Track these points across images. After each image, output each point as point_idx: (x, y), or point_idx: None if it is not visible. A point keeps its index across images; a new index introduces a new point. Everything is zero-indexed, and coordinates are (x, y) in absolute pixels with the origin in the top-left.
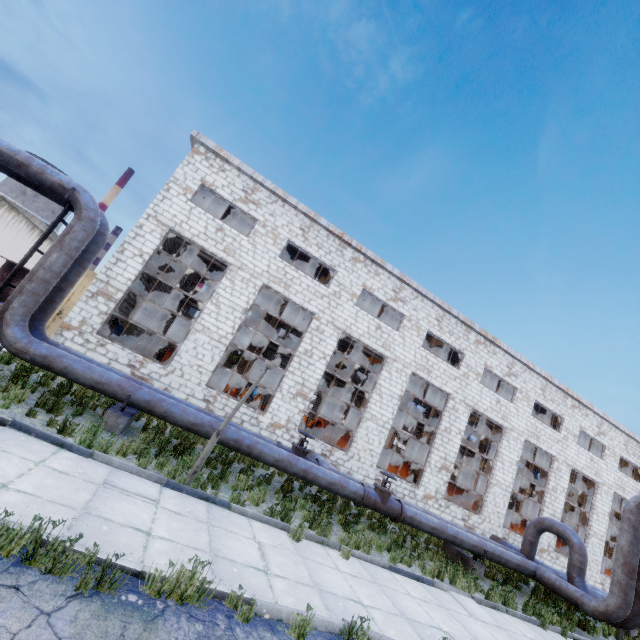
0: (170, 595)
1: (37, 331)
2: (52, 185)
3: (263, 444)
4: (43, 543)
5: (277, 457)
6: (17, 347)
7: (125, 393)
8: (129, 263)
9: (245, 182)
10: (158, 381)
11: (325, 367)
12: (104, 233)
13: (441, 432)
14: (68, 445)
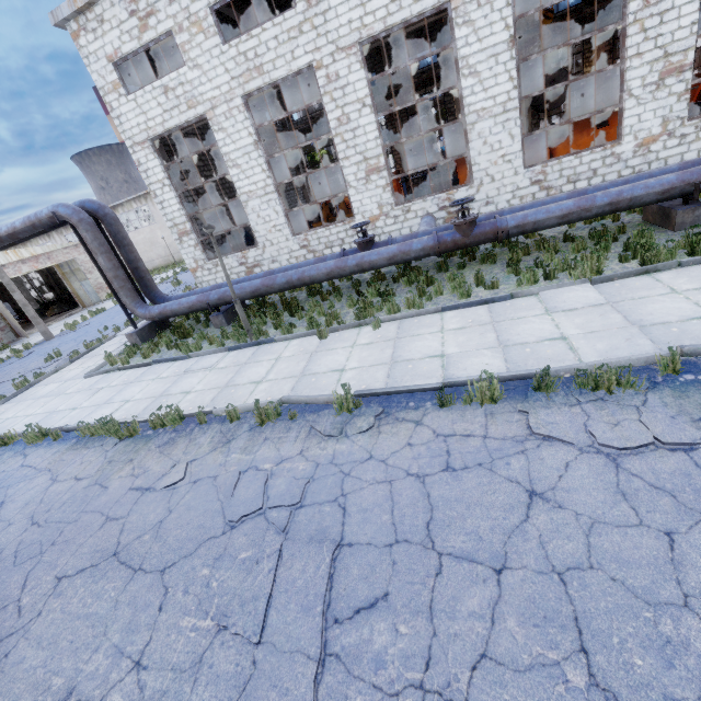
0: (166, 425)
1: (158, 298)
2: (51, 222)
3: (309, 270)
4: (121, 423)
5: (326, 272)
6: (149, 318)
7: (205, 304)
8: (166, 199)
9: (121, 2)
10: (264, 260)
11: (373, 116)
12: (105, 214)
13: (634, 18)
14: (177, 358)
